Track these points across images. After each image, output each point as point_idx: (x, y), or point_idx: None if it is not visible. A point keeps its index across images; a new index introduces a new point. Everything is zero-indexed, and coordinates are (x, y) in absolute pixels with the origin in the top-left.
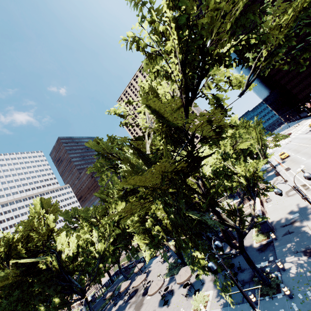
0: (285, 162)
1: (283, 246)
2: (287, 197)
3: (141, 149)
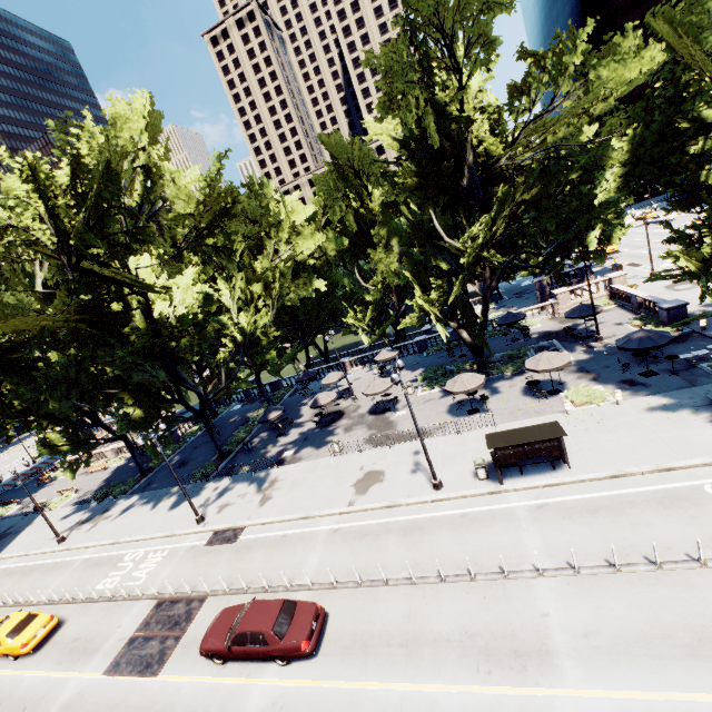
0: (617, 258)
1: None
2: (676, 291)
3: None
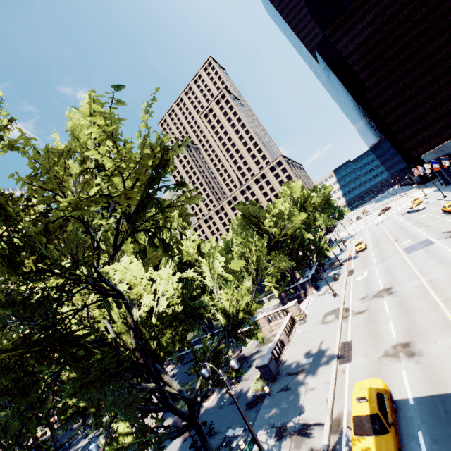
0: (357, 258)
1: (269, 409)
2: (321, 323)
3: (13, 293)
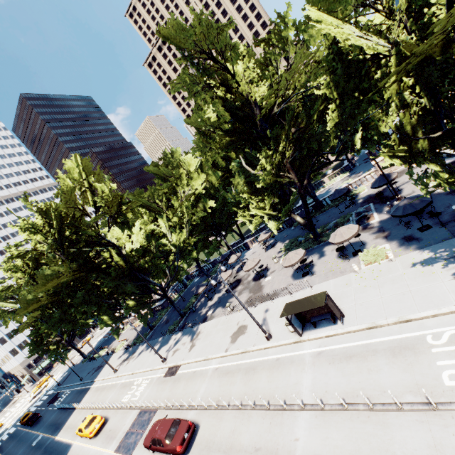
0: None
1: None
2: None
3: None
